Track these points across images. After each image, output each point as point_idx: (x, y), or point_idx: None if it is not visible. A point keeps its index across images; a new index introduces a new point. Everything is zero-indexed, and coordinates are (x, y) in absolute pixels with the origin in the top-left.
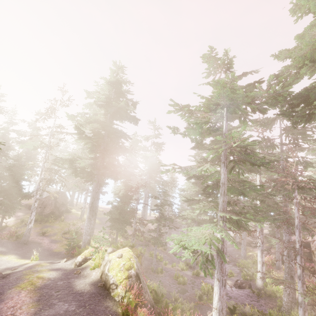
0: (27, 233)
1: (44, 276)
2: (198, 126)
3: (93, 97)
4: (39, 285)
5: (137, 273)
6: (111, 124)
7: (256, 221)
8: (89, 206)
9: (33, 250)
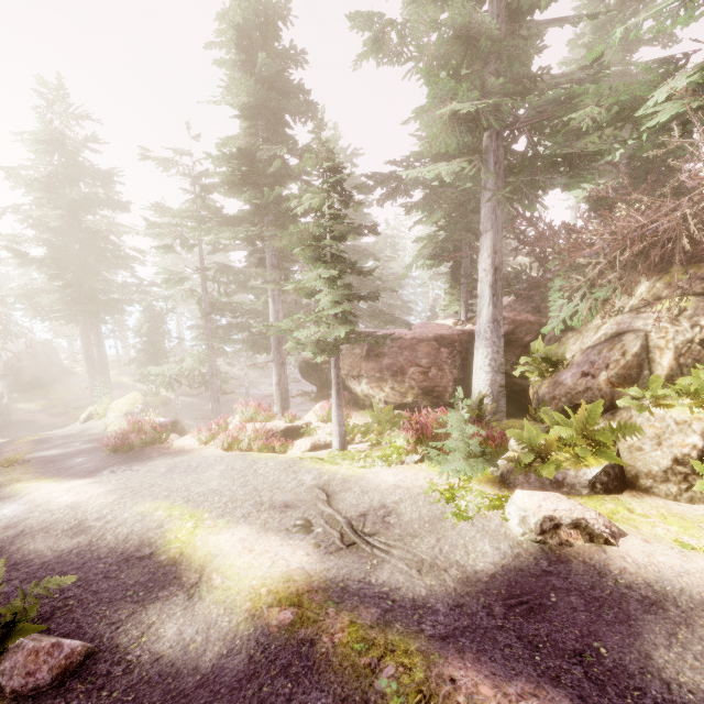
0: (5, 411)
1: (41, 435)
2: (163, 247)
3: (19, 175)
4: (37, 438)
5: (141, 411)
6: (78, 221)
7: (221, 343)
8: (84, 358)
9: (25, 430)
